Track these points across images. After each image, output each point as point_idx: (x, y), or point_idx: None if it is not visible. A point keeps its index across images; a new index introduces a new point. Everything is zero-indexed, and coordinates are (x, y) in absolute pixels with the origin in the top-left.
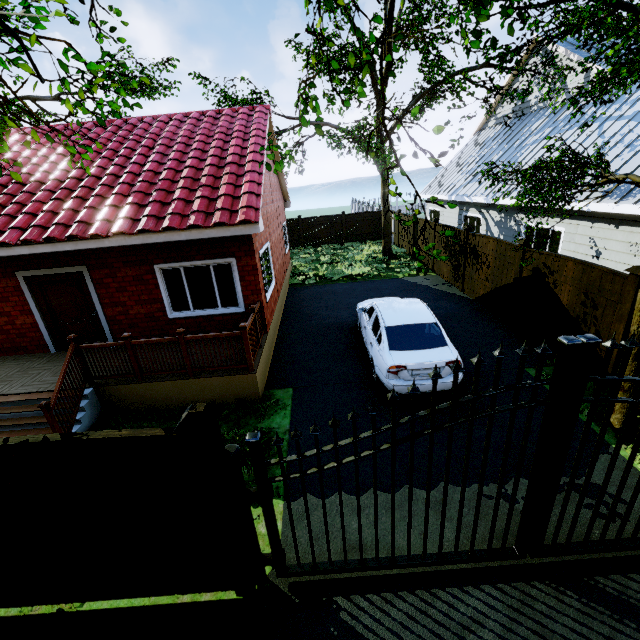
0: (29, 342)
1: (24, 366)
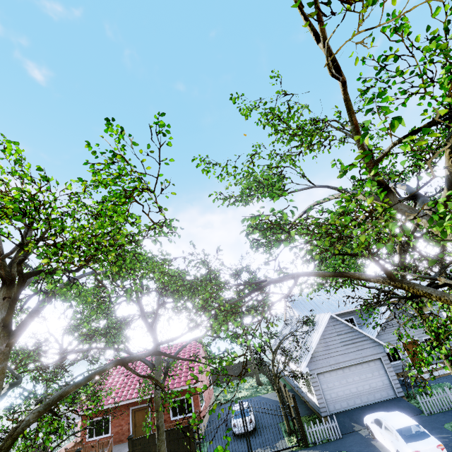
0: (125, 437)
1: (125, 445)
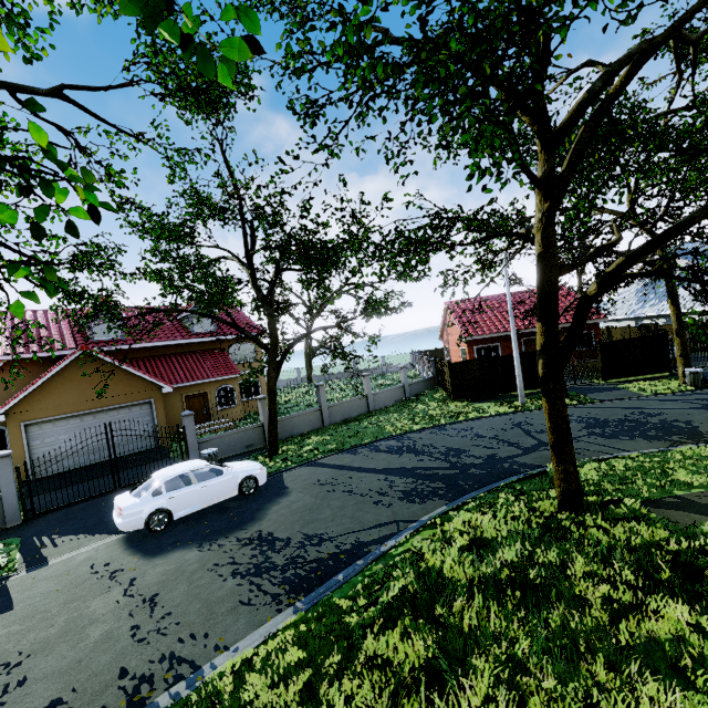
0: None
1: None
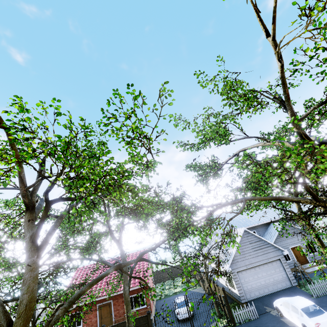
0: None
1: None
